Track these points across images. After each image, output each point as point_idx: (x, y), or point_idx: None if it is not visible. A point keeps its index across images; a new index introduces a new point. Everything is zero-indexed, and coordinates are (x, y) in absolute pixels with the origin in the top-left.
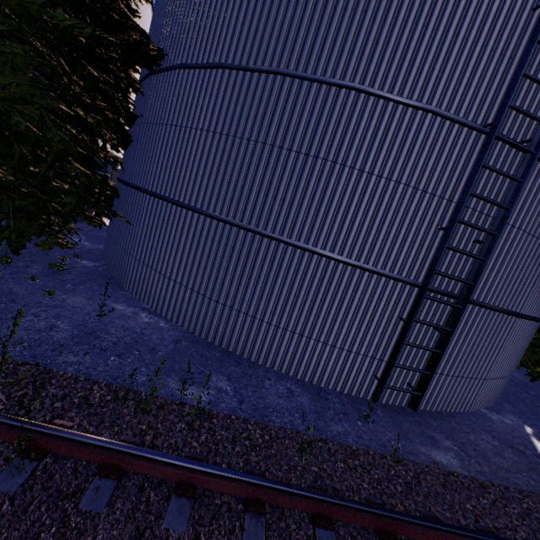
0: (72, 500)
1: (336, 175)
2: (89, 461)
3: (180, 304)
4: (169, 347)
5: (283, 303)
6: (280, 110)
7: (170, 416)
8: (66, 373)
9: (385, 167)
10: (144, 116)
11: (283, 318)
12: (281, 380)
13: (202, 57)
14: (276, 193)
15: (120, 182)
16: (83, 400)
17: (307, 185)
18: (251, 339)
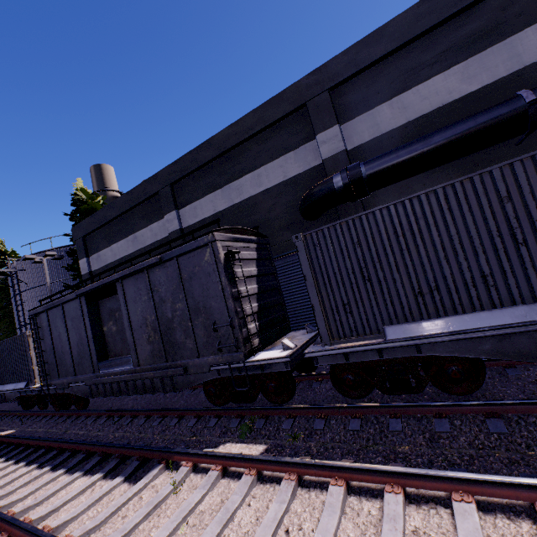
0: None
1: None
2: None
3: None
4: None
5: None
6: None
7: None
8: None
9: None
10: None
11: None
12: None
13: None
14: None
15: None
16: None
17: None
18: None
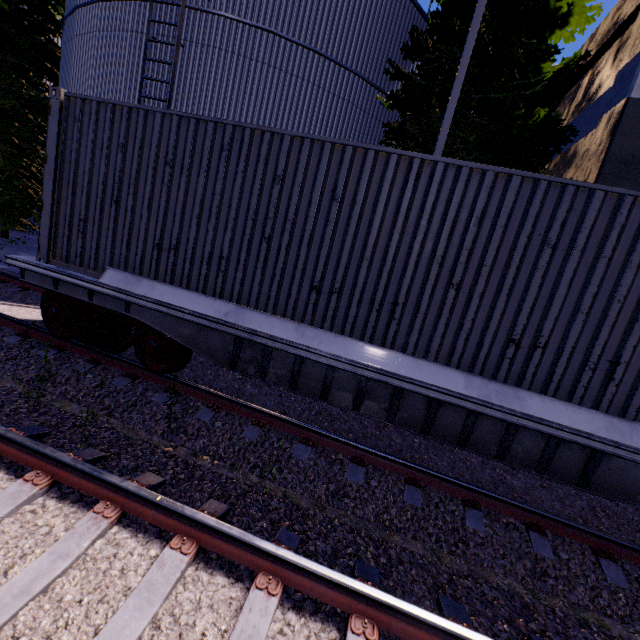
0: None
1: None
2: None
3: None
4: None
5: None
6: None
7: None
8: None
9: None
10: None
11: None
12: None
13: None
14: None
15: None
16: None
17: None
18: None
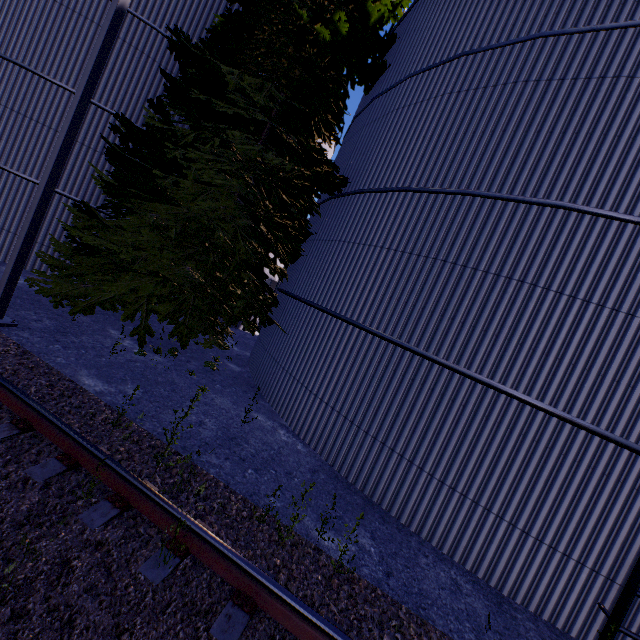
0: (204, 619)
1: (535, 300)
2: (223, 580)
3: (322, 427)
4: (305, 475)
5: (453, 451)
6: (466, 228)
7: (305, 559)
8: (208, 473)
9: (609, 294)
10: (318, 233)
11: (451, 472)
12: (442, 562)
13: (384, 183)
14: (454, 314)
15: (281, 292)
16: (222, 507)
17: (495, 308)
18: (403, 491)
